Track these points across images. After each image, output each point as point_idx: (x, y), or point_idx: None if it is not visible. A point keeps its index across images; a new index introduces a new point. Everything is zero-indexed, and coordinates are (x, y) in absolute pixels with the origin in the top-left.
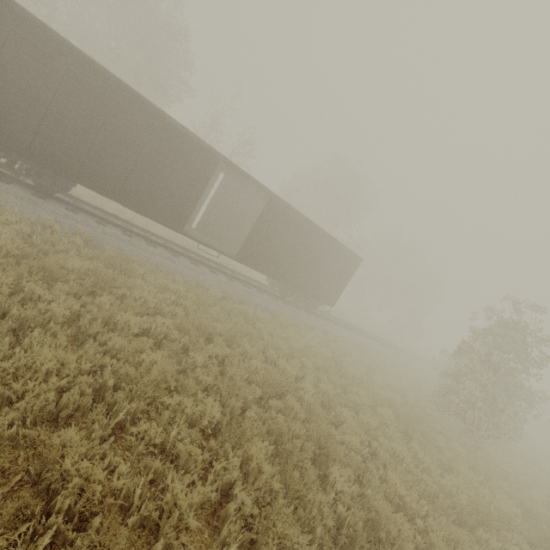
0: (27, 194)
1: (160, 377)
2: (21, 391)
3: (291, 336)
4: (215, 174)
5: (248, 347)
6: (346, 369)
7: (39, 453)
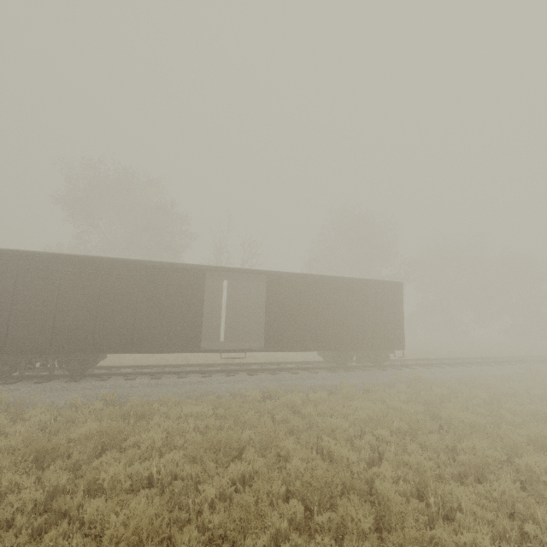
0: (61, 384)
1: (111, 546)
2: None
3: (358, 407)
4: (219, 284)
5: (289, 446)
6: (450, 418)
7: None
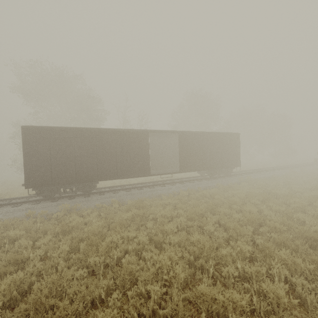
0: (83, 198)
1: (211, 243)
2: (168, 279)
3: (234, 193)
4: None
5: (223, 210)
6: (276, 193)
7: (195, 303)
